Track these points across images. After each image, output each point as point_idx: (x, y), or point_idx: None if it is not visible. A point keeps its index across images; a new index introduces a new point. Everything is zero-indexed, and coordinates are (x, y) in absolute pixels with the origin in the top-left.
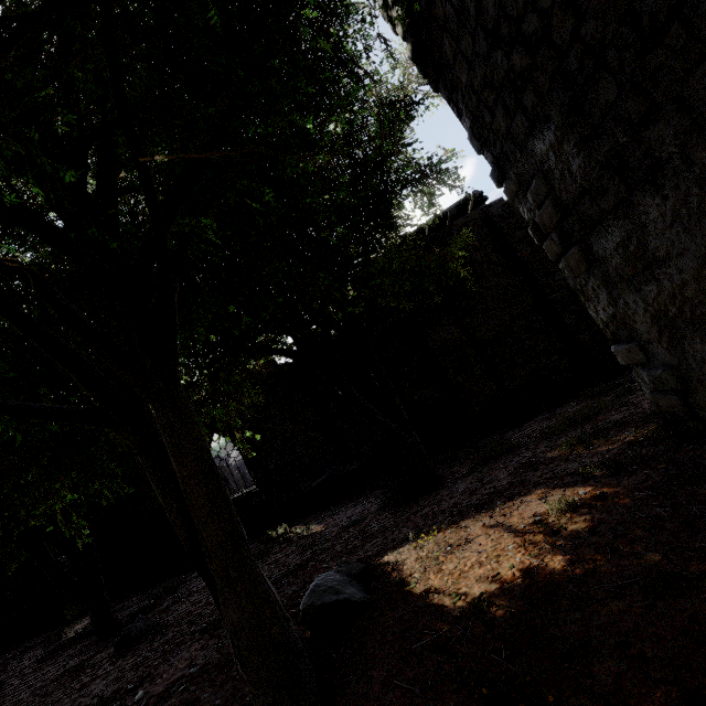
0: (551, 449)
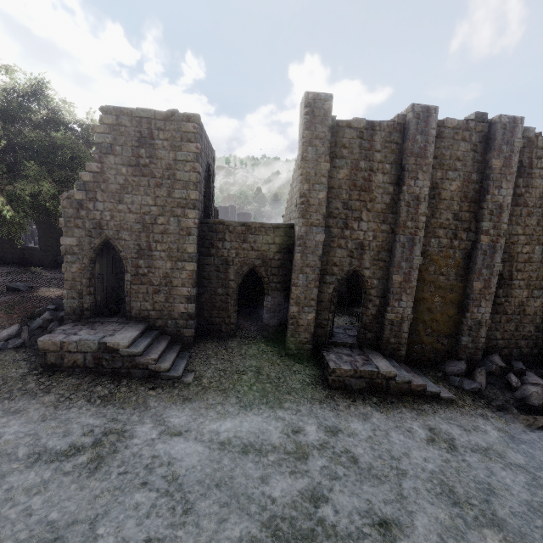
0: None
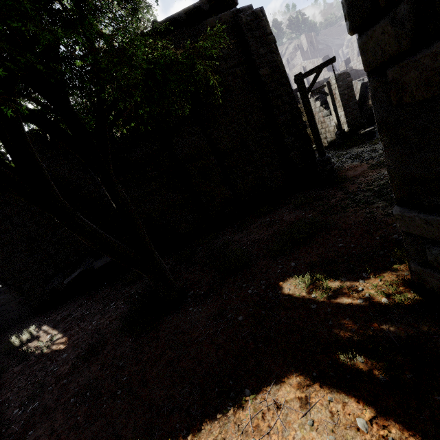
0: (284, 279)
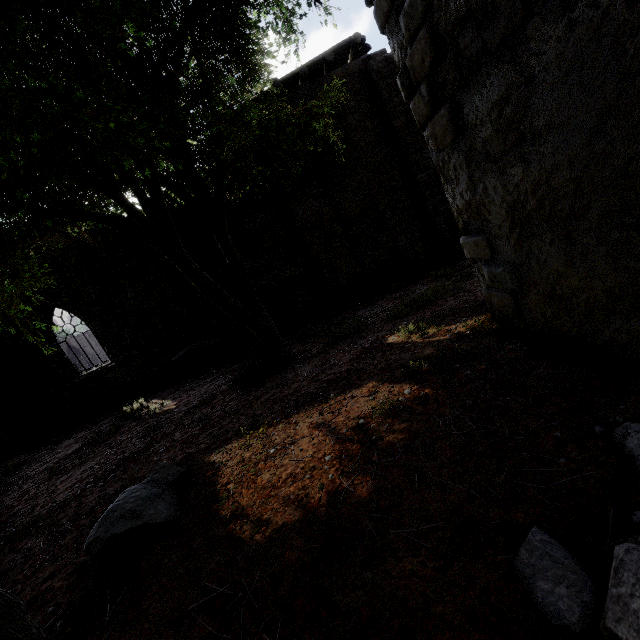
0: (392, 334)
